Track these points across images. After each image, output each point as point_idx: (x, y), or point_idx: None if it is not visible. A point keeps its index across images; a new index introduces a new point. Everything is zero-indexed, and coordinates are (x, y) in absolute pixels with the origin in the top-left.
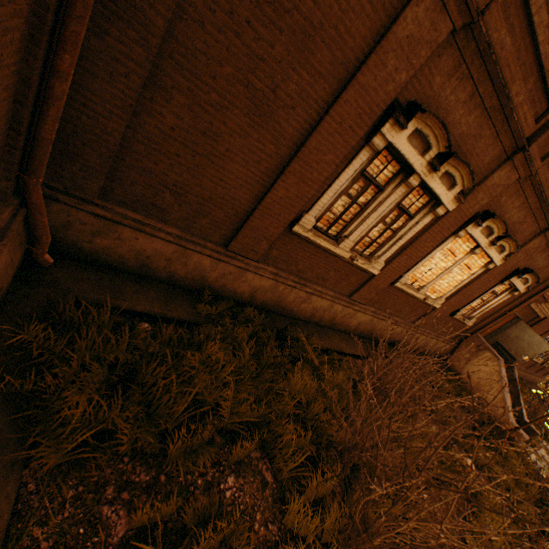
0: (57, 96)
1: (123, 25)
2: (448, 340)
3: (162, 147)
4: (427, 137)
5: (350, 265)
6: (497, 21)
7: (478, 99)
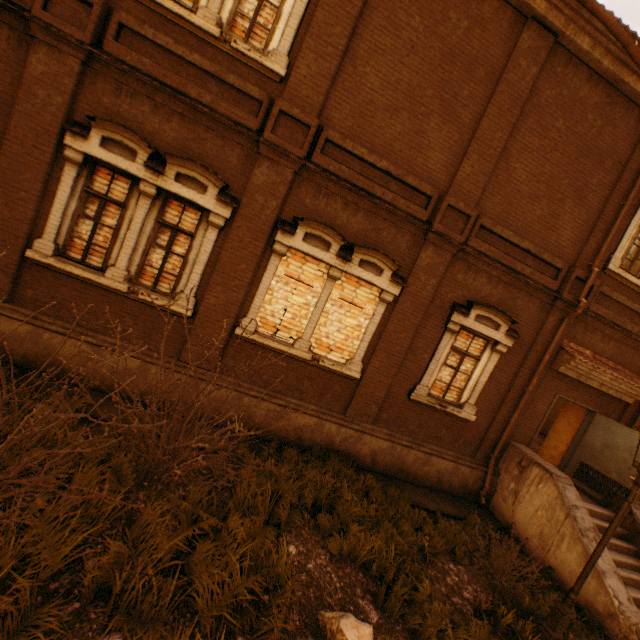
0: None
1: None
2: (456, 457)
3: None
4: (124, 143)
5: (149, 307)
6: (122, 50)
7: (166, 108)
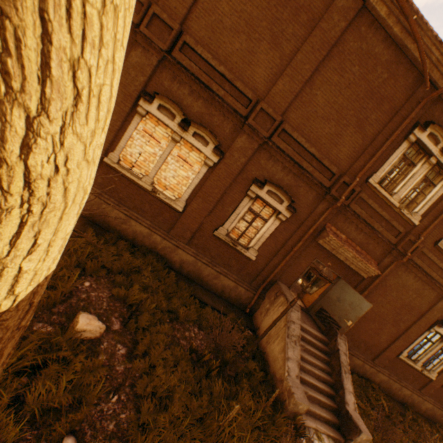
0: None
1: None
2: (238, 280)
3: None
4: None
5: None
6: None
7: None
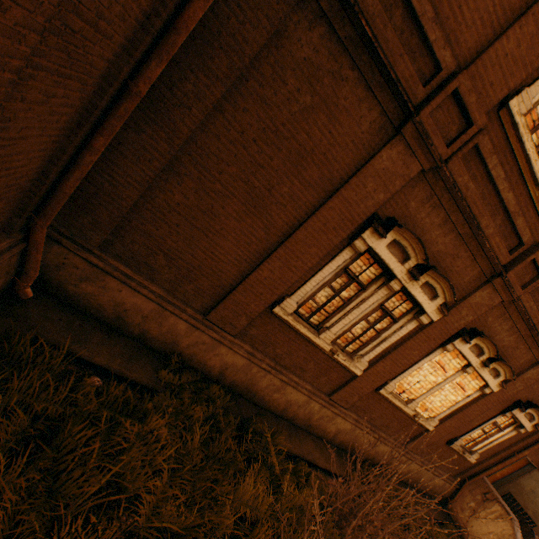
0: (85, 163)
1: (157, 128)
2: (447, 477)
3: (166, 217)
4: (405, 248)
5: (331, 359)
6: (460, 170)
7: (451, 224)
